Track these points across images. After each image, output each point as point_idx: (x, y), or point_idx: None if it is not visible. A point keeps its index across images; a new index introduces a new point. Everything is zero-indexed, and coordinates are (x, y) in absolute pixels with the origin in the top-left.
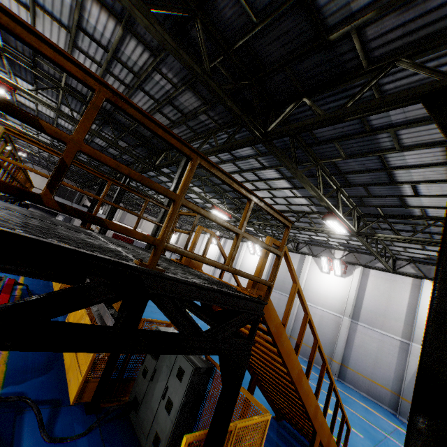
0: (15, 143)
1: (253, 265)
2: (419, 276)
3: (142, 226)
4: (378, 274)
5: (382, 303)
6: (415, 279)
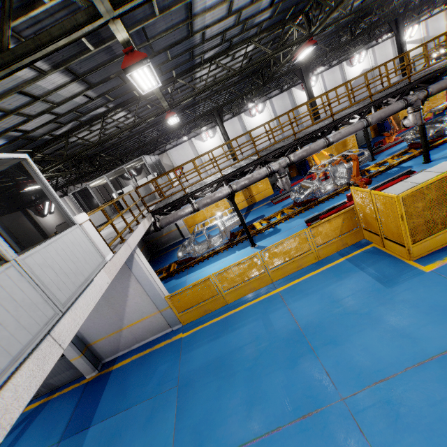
0: (66, 136)
1: (260, 122)
2: (340, 63)
3: (92, 201)
4: (327, 73)
5: (334, 85)
6: (339, 65)
